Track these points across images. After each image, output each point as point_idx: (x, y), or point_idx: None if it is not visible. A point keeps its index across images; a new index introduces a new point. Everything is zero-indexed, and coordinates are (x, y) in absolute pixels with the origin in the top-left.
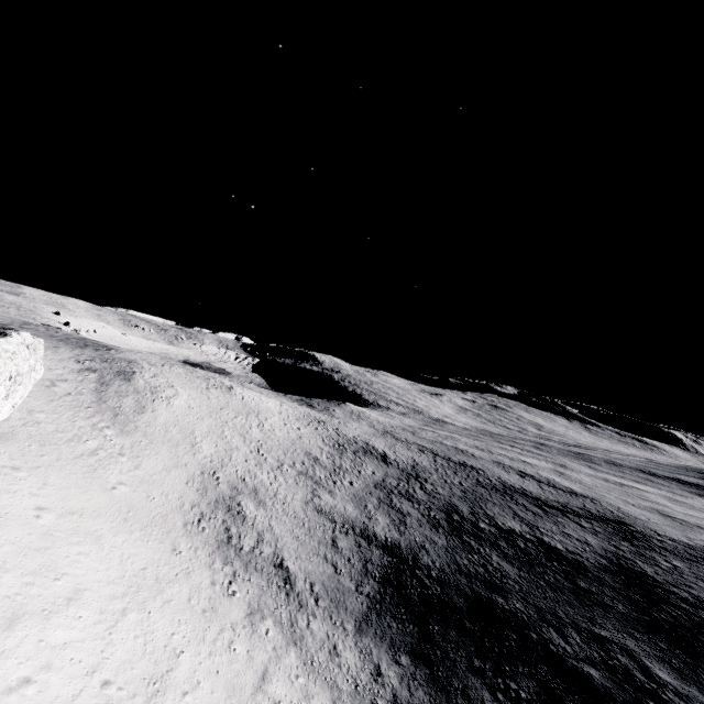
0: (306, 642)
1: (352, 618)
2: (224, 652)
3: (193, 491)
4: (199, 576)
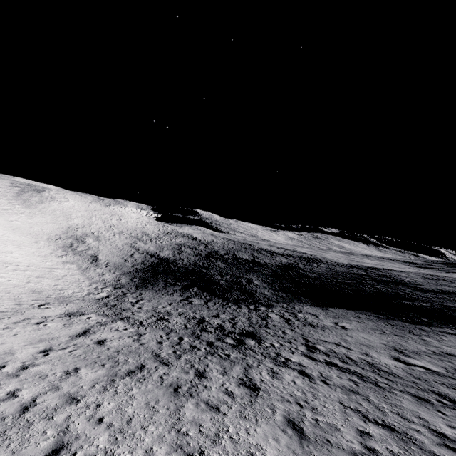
0: (89, 272)
1: (121, 272)
2: (39, 261)
3: (59, 231)
4: (45, 250)
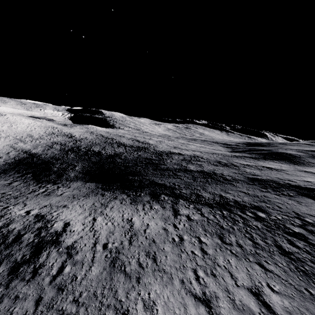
0: None
1: None
2: None
3: None
4: None
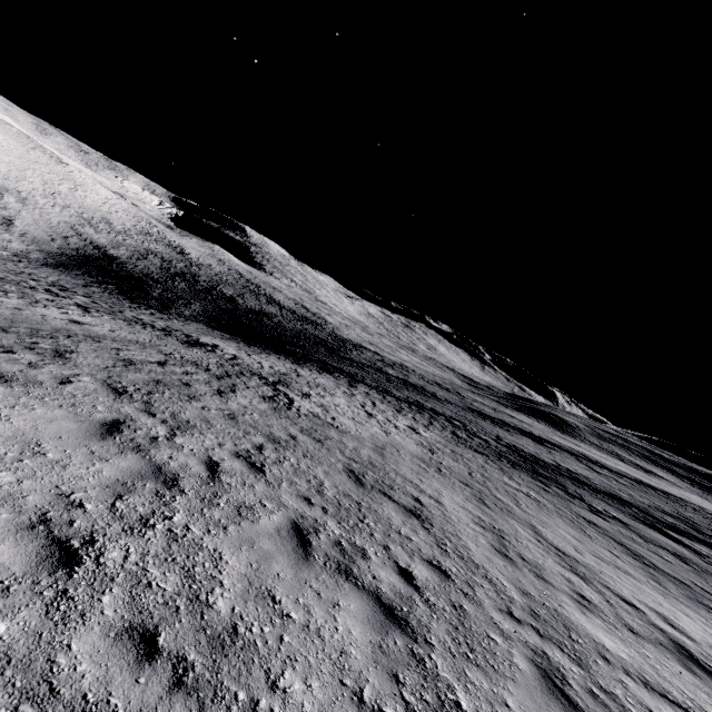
0: None
1: (39, 248)
2: None
3: None
4: None
